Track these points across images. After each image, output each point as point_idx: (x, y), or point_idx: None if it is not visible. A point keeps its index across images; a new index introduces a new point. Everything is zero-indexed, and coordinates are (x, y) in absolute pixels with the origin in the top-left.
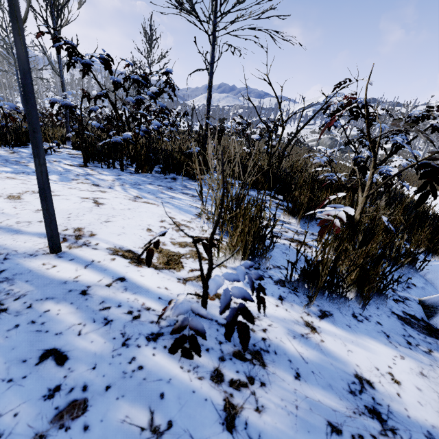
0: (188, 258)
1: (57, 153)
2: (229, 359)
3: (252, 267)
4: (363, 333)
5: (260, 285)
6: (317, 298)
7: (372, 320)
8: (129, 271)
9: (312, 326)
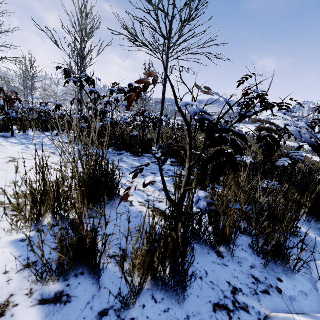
0: (2, 207)
1: (63, 136)
2: None
3: None
4: None
5: None
6: (86, 275)
7: None
8: None
9: (3, 311)
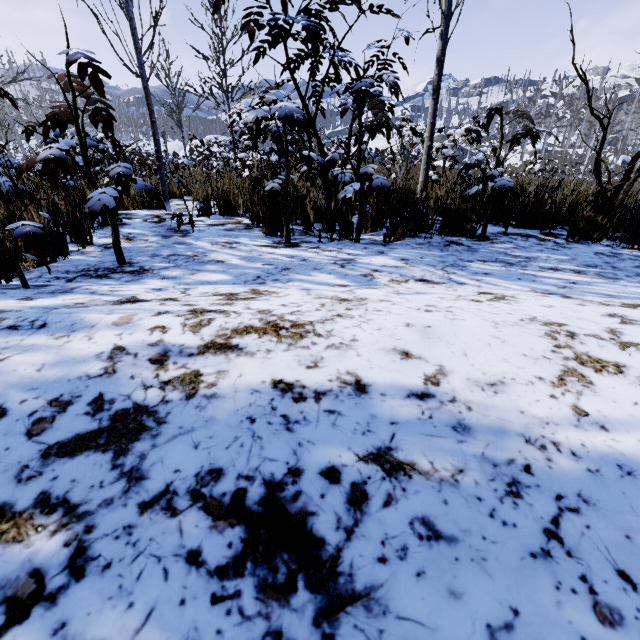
0: None
1: (194, 228)
2: None
3: None
4: None
5: None
6: None
7: None
8: None
9: None
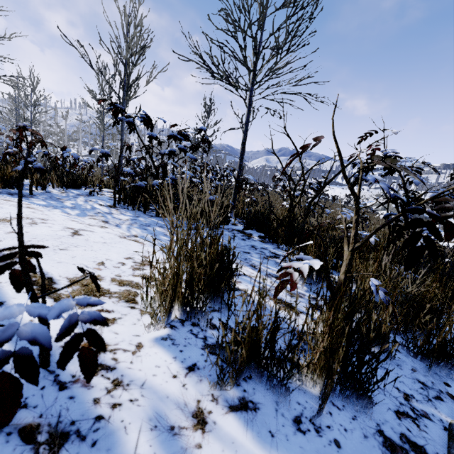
0: (112, 297)
1: (99, 196)
2: (7, 433)
3: (93, 306)
4: (289, 452)
5: (94, 331)
6: (254, 379)
7: (327, 435)
8: (19, 297)
9: (203, 419)
